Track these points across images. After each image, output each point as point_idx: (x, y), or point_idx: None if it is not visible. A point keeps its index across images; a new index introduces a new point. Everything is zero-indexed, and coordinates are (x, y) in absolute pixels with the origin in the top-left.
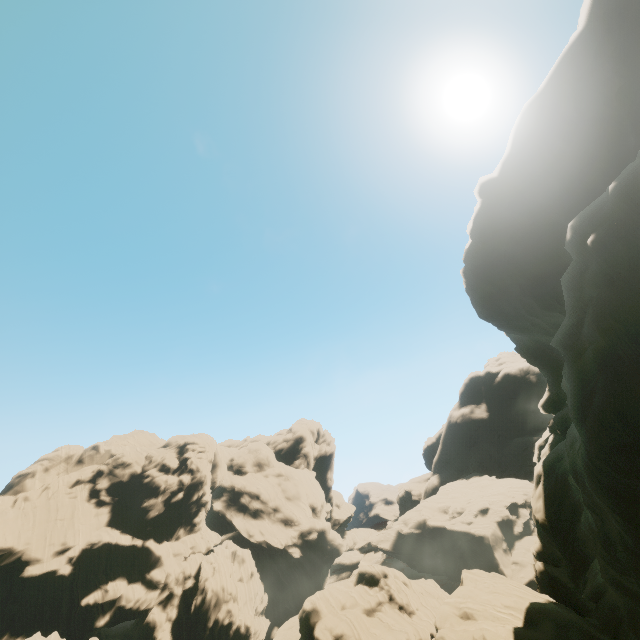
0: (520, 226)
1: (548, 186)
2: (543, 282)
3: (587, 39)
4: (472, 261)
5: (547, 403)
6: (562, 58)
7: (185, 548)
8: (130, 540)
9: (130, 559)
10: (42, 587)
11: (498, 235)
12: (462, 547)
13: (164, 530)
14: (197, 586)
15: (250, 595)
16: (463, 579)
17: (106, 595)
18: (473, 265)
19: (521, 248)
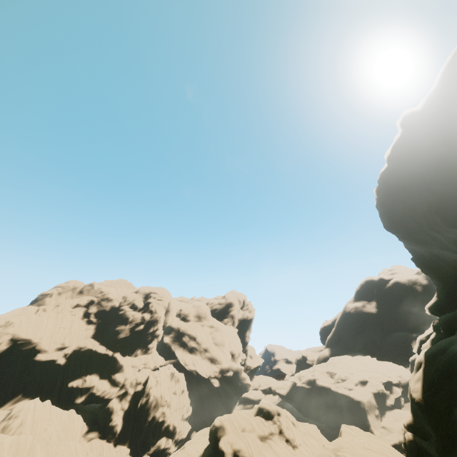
0: (435, 153)
1: None
2: (450, 202)
3: None
4: (386, 181)
5: (434, 306)
6: None
7: (140, 363)
8: (105, 350)
9: (103, 363)
10: (46, 369)
11: (413, 160)
12: (342, 406)
13: (128, 348)
14: (144, 391)
15: (180, 405)
16: (342, 431)
17: (84, 383)
18: (386, 184)
19: (433, 171)
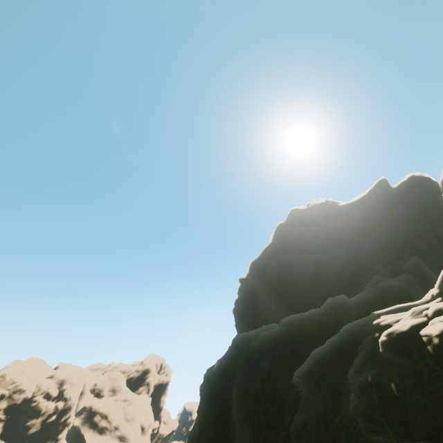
0: (251, 304)
1: (260, 293)
2: None
3: (271, 247)
4: (236, 308)
5: None
6: (264, 250)
7: None
8: None
9: None
10: None
11: (244, 303)
12: None
13: None
14: None
15: None
16: None
17: None
18: (236, 310)
19: (249, 315)
